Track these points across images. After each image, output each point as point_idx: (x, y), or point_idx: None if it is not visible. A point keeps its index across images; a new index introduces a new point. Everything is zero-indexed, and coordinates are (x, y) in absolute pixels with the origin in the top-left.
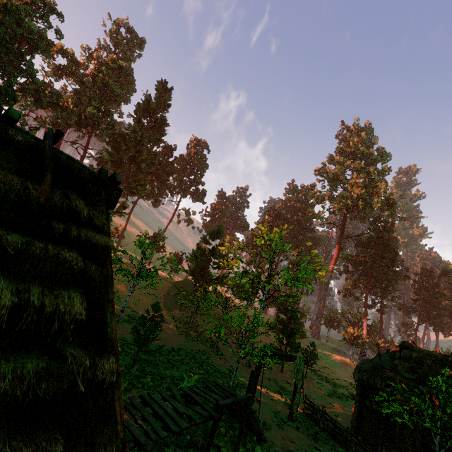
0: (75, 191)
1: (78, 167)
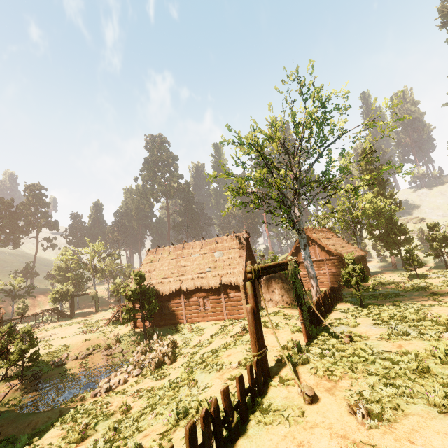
0: None
1: None
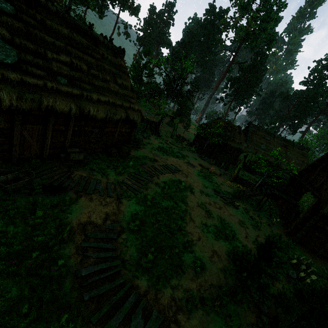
0: (119, 58)
1: (118, 49)
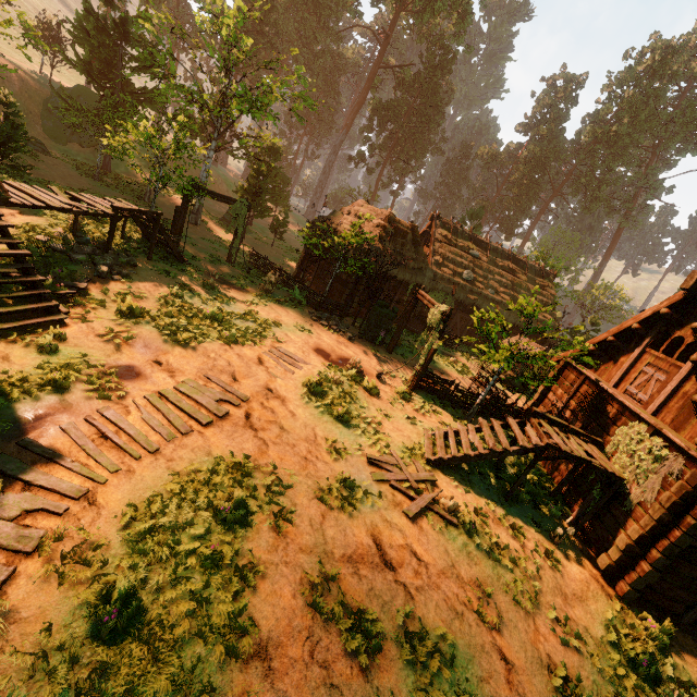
0: None
1: None
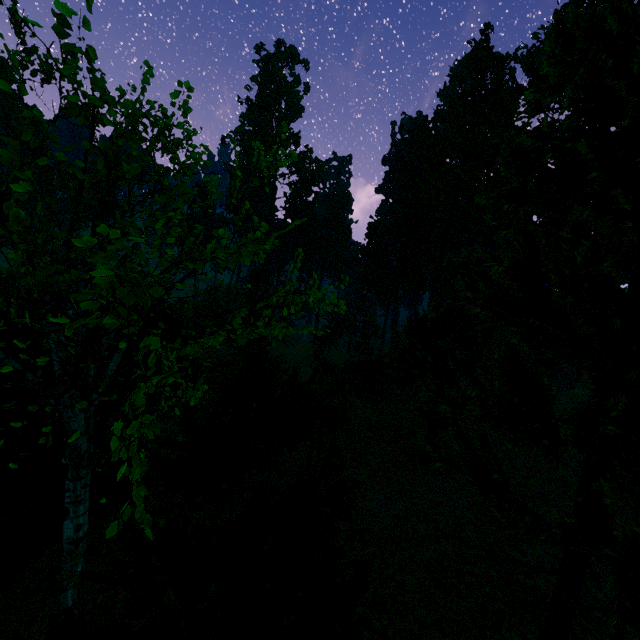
0: None
1: None
